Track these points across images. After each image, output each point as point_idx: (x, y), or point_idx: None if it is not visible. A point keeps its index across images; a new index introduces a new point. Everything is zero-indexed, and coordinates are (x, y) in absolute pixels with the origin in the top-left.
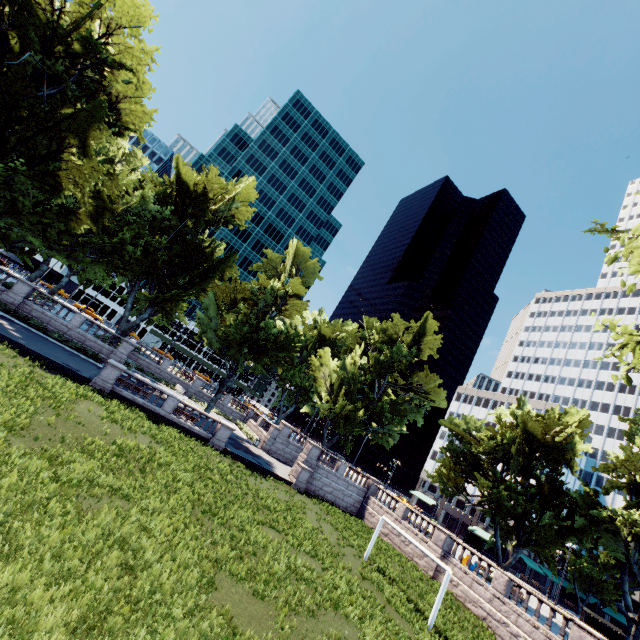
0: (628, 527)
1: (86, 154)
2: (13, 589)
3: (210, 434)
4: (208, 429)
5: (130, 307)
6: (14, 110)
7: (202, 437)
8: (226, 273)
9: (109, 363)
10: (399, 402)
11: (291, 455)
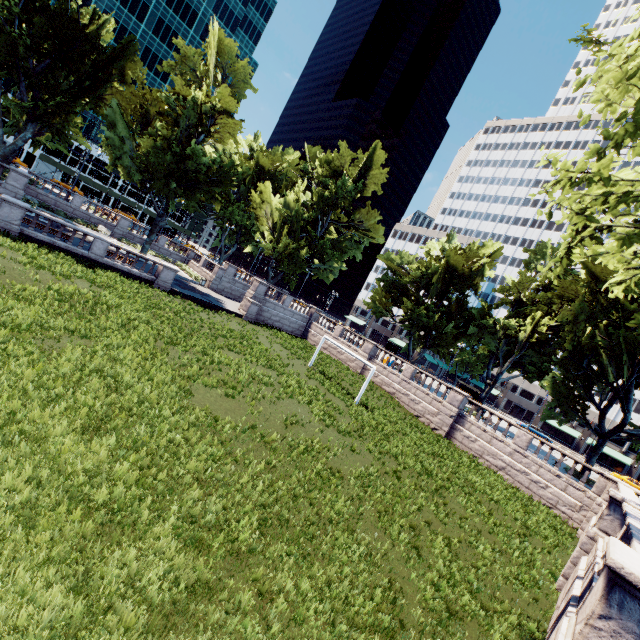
0: (504, 330)
1: None
2: (10, 413)
3: (153, 276)
4: (150, 272)
5: None
6: None
7: (145, 280)
8: (127, 73)
9: (3, 200)
10: (341, 240)
11: (239, 292)
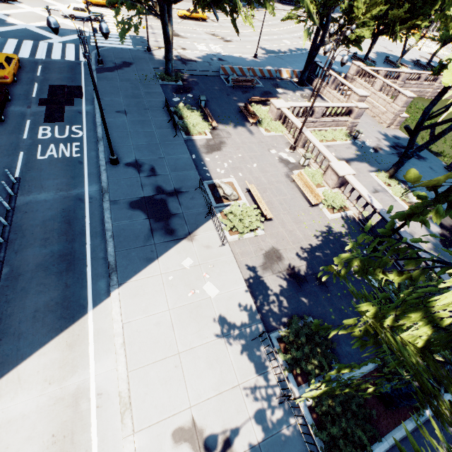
0: None
1: None
2: None
3: None
4: None
5: None
6: None
7: None
8: None
9: None
10: None
11: None
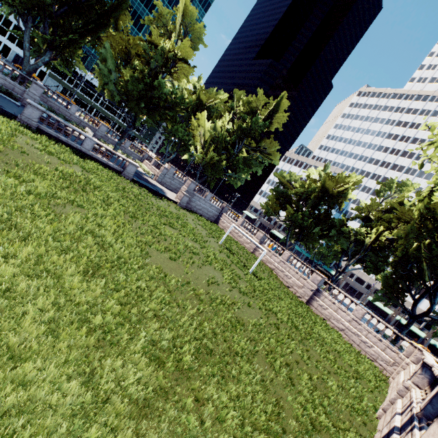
0: (355, 236)
1: None
2: (39, 256)
3: (121, 168)
4: (120, 165)
5: (28, 46)
6: None
7: (116, 170)
8: (119, 23)
9: (28, 103)
10: (249, 159)
11: (175, 186)
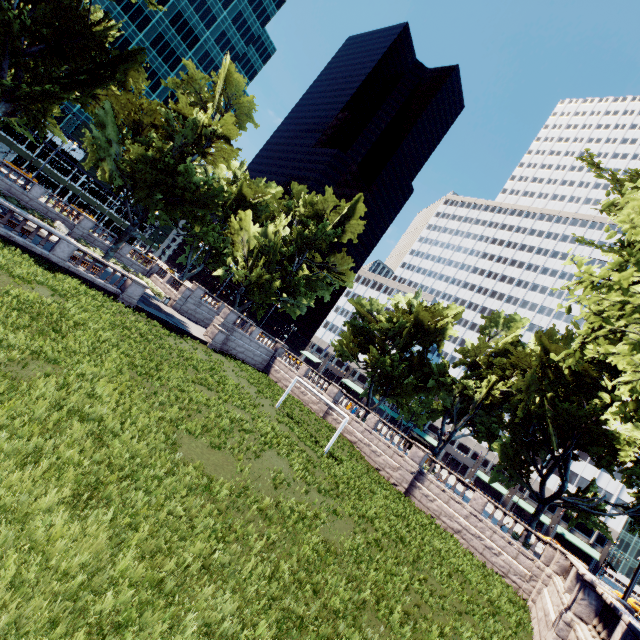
0: (460, 388)
1: None
2: None
3: (118, 289)
4: (116, 284)
5: None
6: None
7: (109, 292)
8: (129, 79)
9: None
10: (314, 279)
11: (203, 316)
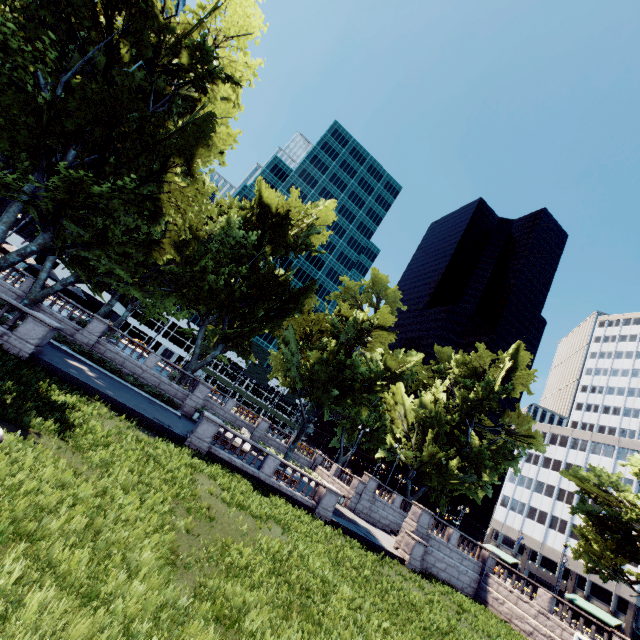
0: None
1: (193, 172)
2: None
3: (312, 500)
4: (311, 494)
5: (200, 343)
6: (118, 126)
7: (305, 505)
8: (304, 303)
9: (206, 417)
10: (493, 447)
11: (378, 514)
